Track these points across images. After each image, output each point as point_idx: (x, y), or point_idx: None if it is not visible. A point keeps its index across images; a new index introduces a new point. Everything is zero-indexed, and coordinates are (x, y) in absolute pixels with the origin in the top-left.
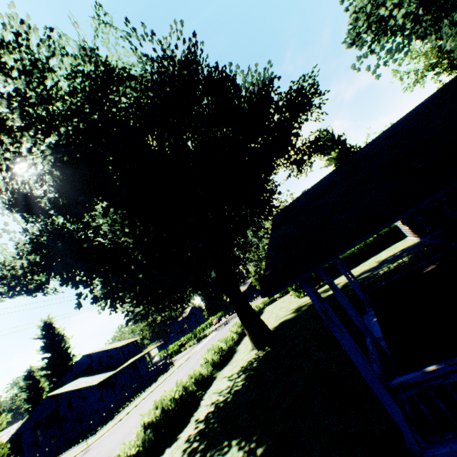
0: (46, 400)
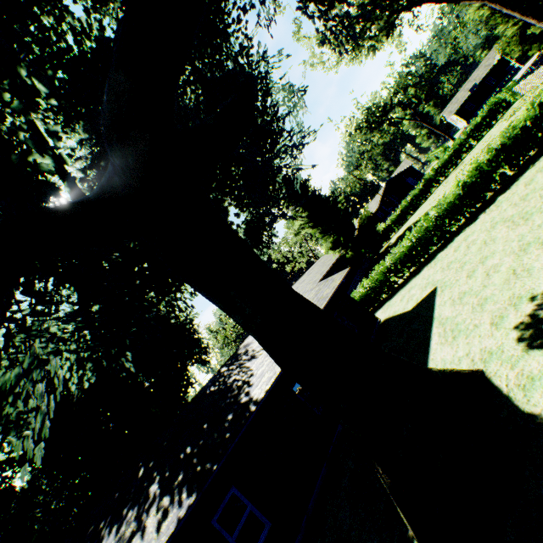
0: None
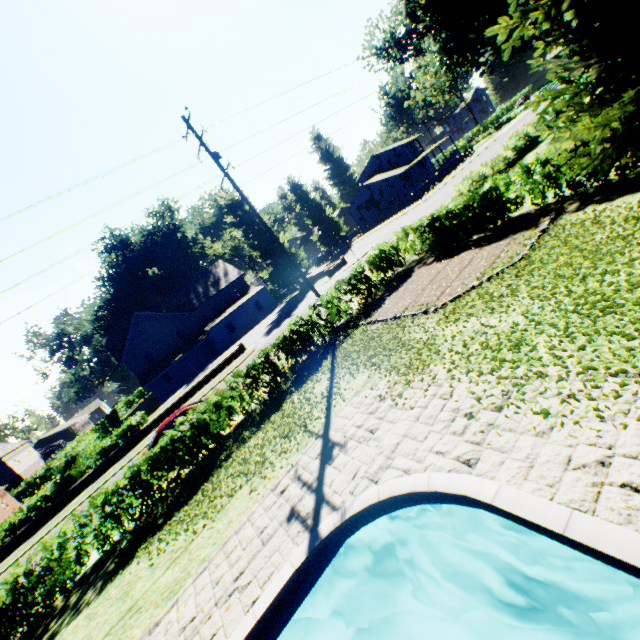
0: (361, 191)
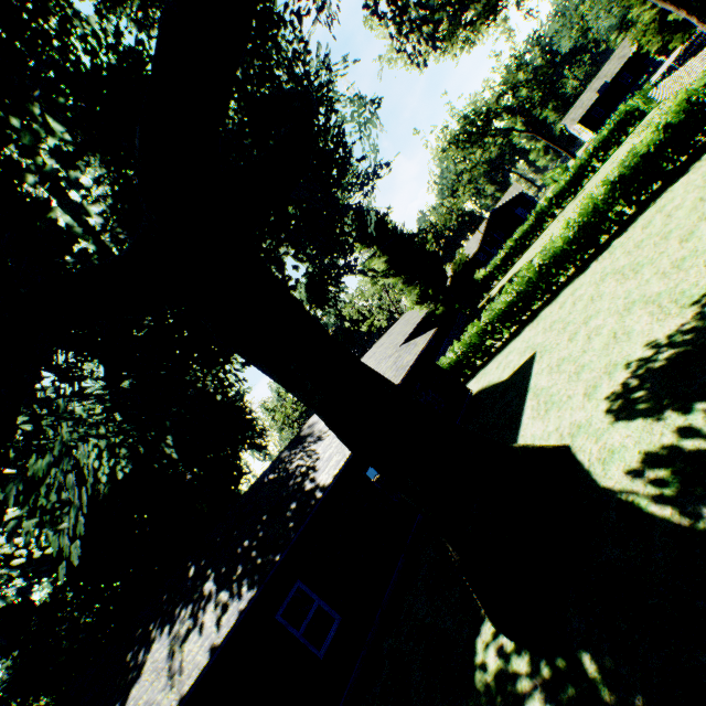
0: None
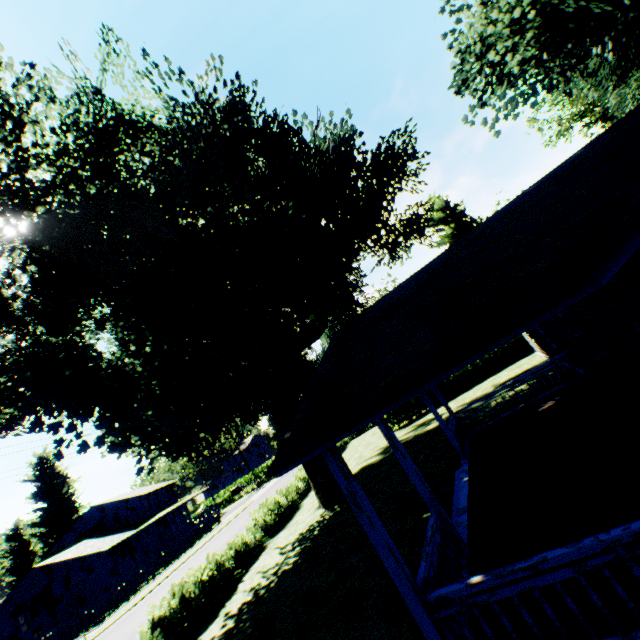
0: (34, 574)
